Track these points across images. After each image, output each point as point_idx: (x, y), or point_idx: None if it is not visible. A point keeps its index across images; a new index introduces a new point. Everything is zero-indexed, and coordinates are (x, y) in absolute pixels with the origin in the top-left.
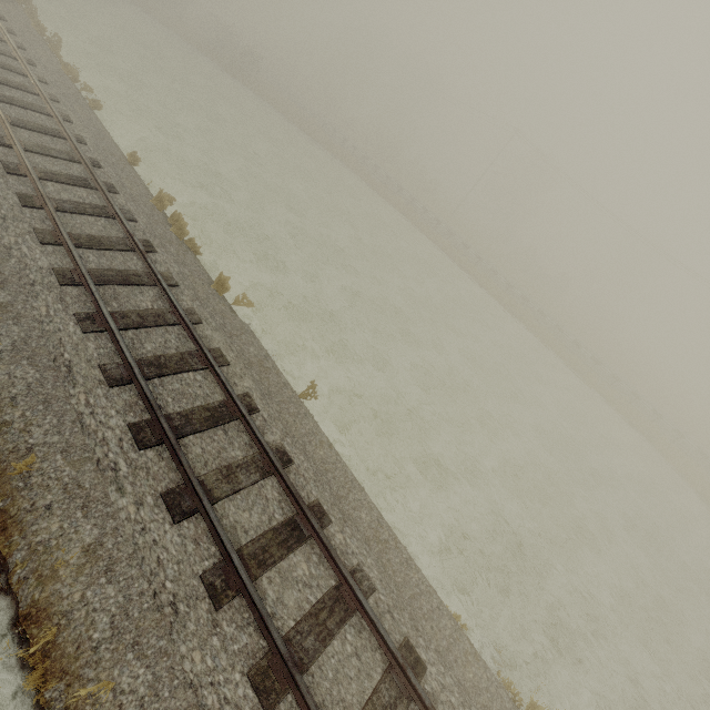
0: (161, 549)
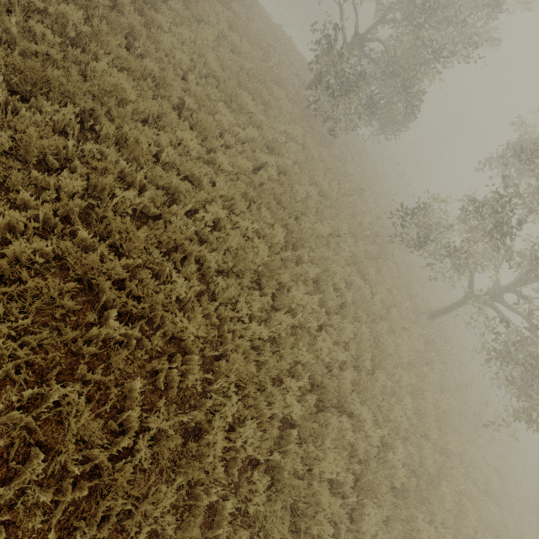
0: None
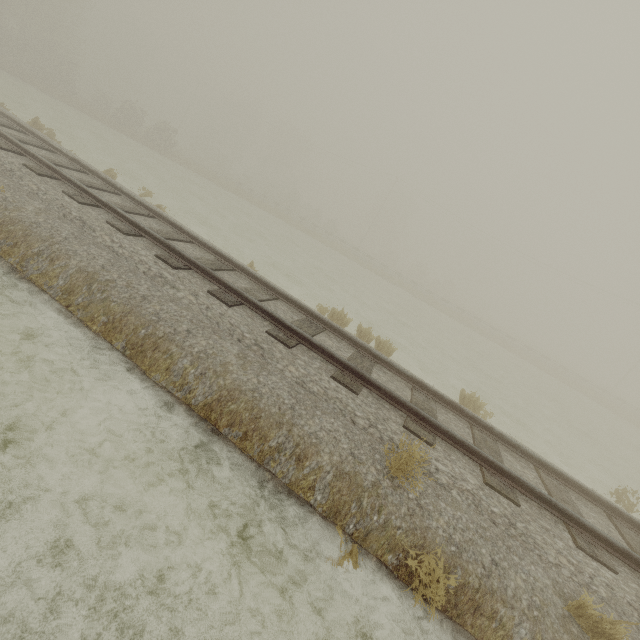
0: None
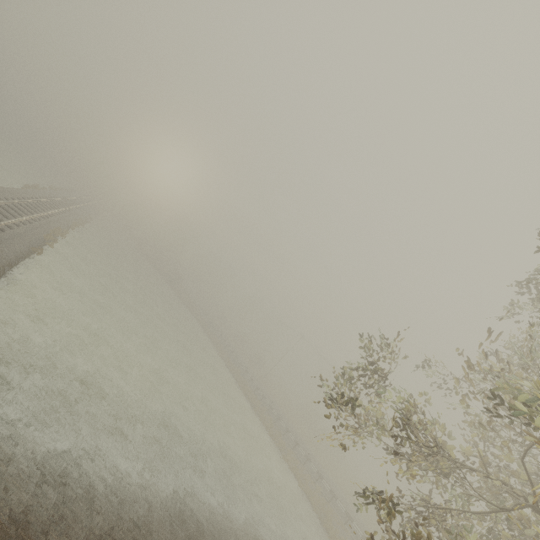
0: None
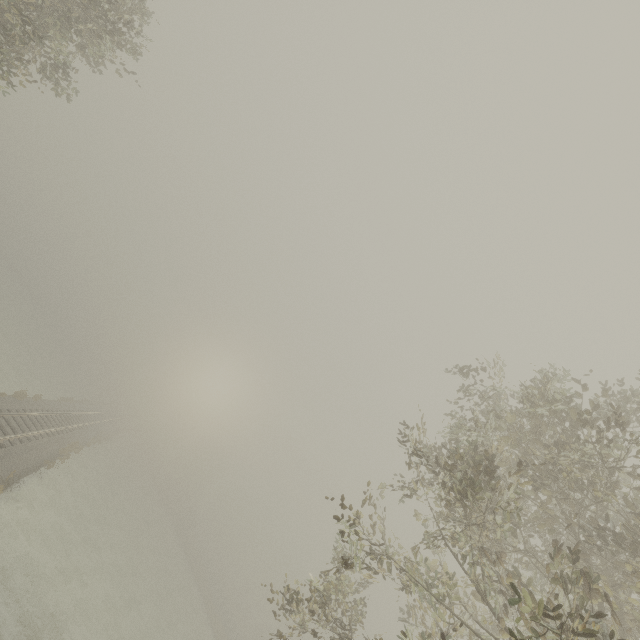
0: (2, 406)
